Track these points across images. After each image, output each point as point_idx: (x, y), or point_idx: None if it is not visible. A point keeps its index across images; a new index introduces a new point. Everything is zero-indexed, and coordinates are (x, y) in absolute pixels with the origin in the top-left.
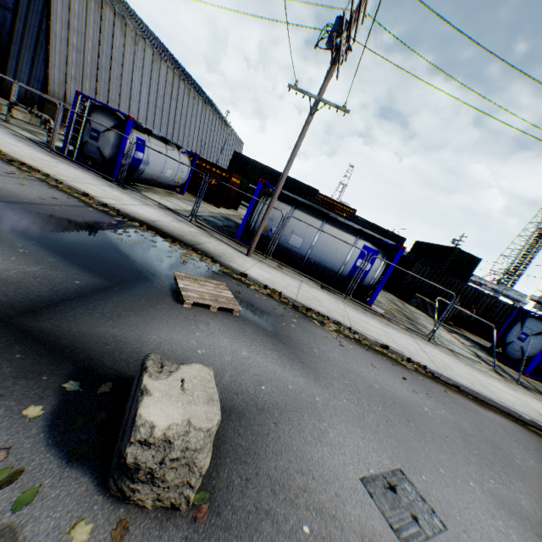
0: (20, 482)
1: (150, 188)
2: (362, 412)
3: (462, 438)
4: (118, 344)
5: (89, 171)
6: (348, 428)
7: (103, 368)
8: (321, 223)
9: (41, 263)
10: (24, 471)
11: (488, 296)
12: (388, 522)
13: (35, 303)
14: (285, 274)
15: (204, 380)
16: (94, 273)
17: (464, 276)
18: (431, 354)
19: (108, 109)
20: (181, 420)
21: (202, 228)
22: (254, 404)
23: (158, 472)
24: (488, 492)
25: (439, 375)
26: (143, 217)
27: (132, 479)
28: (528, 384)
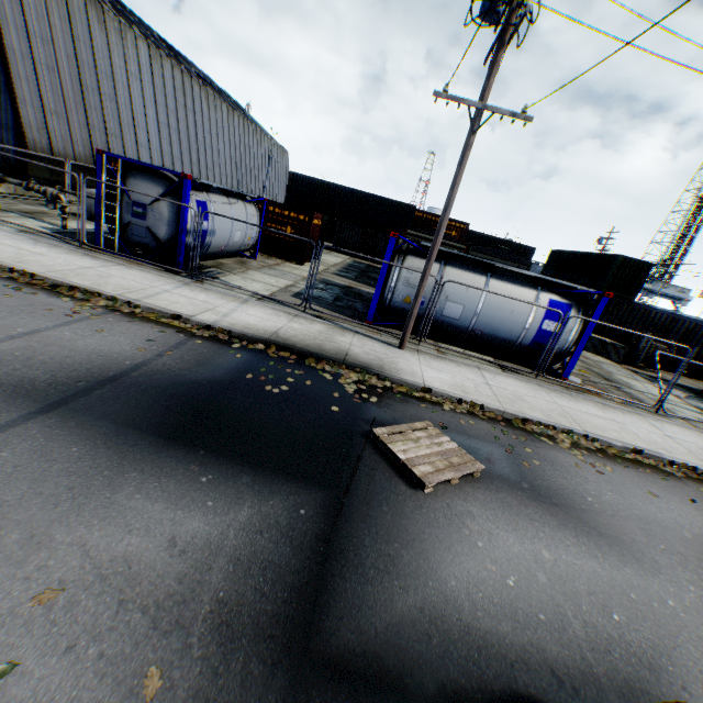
0: None
1: (219, 264)
2: None
3: None
4: (437, 625)
5: (143, 265)
6: None
7: (467, 695)
8: (485, 280)
9: (240, 496)
10: None
11: (685, 320)
12: None
13: (301, 593)
14: (456, 364)
15: None
16: (302, 481)
17: (632, 291)
18: (678, 438)
19: (149, 168)
20: None
21: (322, 317)
22: (637, 660)
23: None
24: None
25: None
26: (261, 331)
27: None
28: None
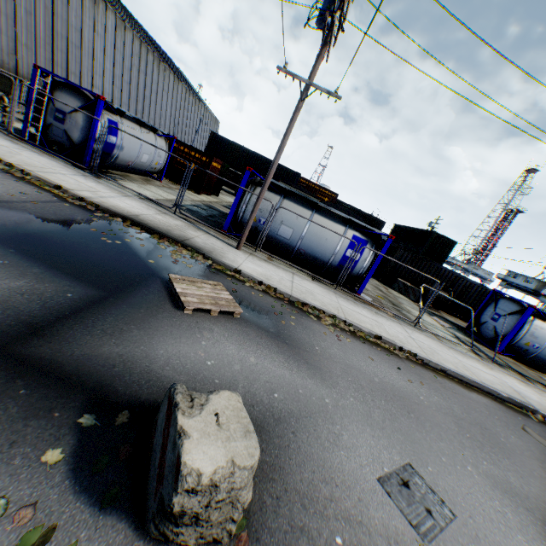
0: (54, 540)
1: (125, 175)
2: (368, 409)
3: (455, 423)
4: (126, 364)
5: (56, 158)
6: (359, 428)
7: (116, 395)
8: (310, 214)
9: (24, 276)
10: (56, 527)
11: (464, 279)
12: (407, 519)
13: (28, 325)
14: (277, 267)
15: (236, 409)
16: (85, 283)
17: (441, 259)
18: (419, 340)
19: (74, 87)
20: (225, 461)
21: (188, 220)
22: (271, 415)
23: (203, 515)
24: (483, 474)
25: (429, 361)
26: (125, 211)
27: (176, 524)
28: (500, 361)
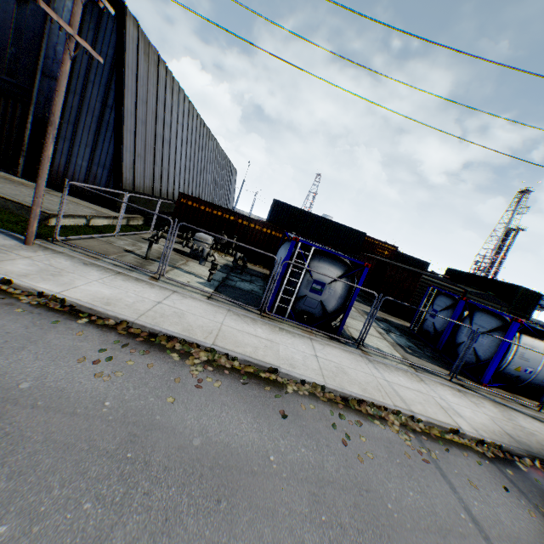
0: None
1: None
2: None
3: None
4: None
5: (314, 333)
6: None
7: None
8: None
9: None
10: None
11: None
12: None
13: None
14: None
15: None
16: None
17: (528, 311)
18: None
19: (331, 254)
20: None
21: (463, 385)
22: None
23: None
24: None
25: None
26: (502, 435)
27: None
28: None
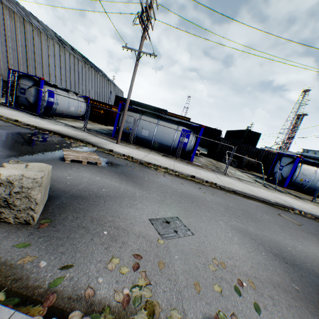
0: None
1: (62, 118)
2: (164, 199)
3: (226, 208)
4: None
5: (22, 112)
6: (151, 204)
7: None
8: (157, 121)
9: None
10: None
11: (263, 151)
12: (158, 232)
13: None
14: (140, 150)
15: (42, 167)
16: (11, 150)
17: (253, 144)
18: (223, 179)
19: (29, 76)
20: (18, 174)
21: (91, 133)
22: (95, 195)
23: (11, 201)
24: (229, 225)
25: (224, 187)
26: (52, 129)
27: None
28: (284, 191)
